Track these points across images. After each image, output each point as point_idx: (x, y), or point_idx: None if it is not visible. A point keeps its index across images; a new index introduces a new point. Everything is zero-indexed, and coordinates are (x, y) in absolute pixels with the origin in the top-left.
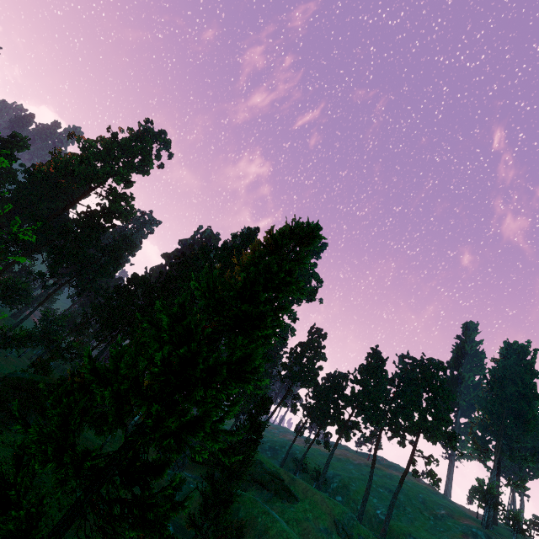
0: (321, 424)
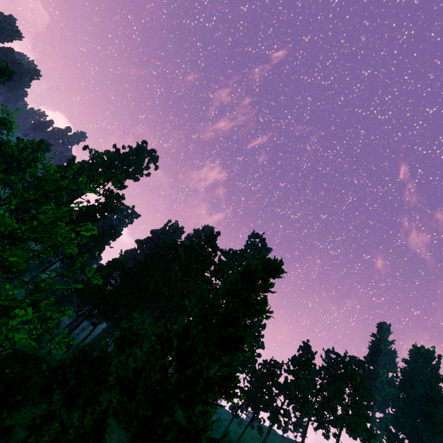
0: (256, 409)
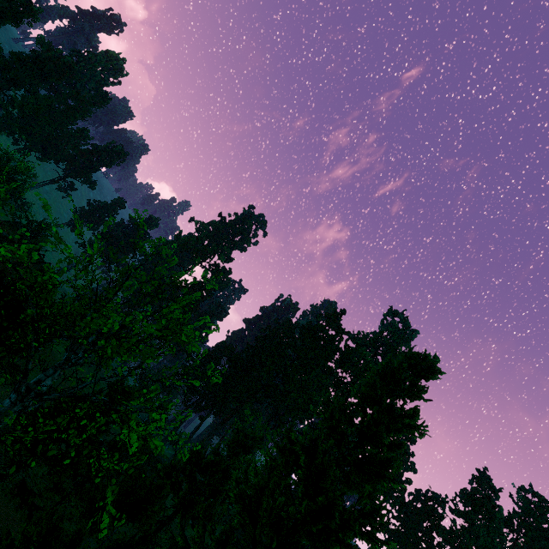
0: None
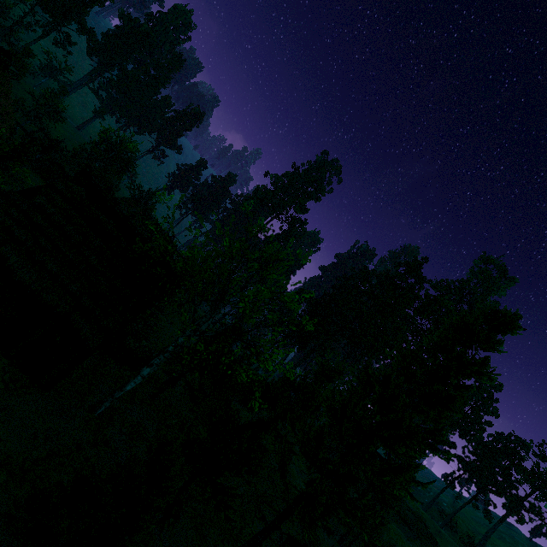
0: (482, 487)
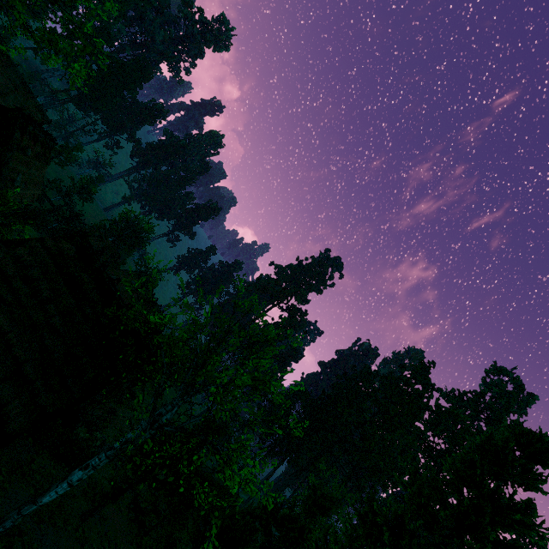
0: None
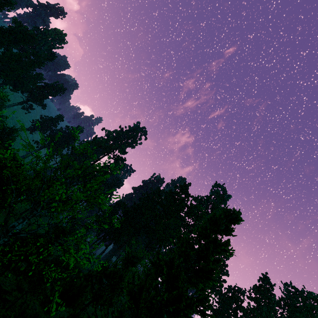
0: None
